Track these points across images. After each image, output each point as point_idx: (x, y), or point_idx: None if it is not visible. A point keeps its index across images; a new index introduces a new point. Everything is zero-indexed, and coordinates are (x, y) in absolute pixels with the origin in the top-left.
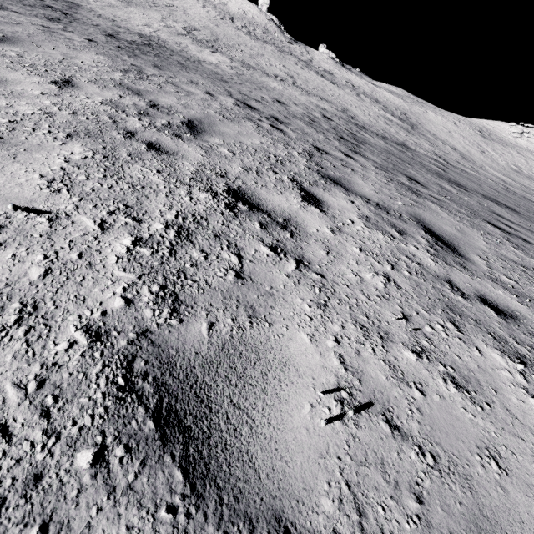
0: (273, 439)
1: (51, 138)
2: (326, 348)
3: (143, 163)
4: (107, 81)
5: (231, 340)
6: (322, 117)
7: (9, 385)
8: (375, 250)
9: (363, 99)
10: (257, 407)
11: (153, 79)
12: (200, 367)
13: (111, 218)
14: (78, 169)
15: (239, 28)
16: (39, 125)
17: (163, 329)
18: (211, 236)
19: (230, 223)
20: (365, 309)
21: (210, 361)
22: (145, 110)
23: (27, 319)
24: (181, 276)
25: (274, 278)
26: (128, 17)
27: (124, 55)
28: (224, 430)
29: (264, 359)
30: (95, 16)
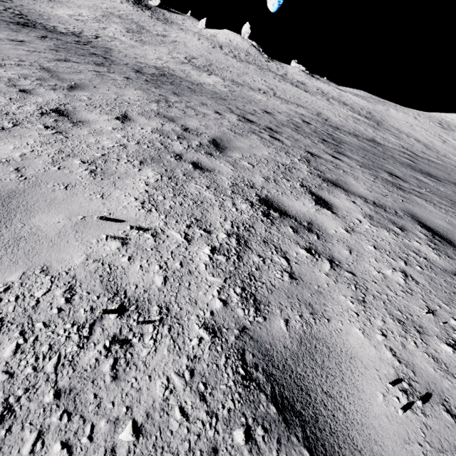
0: (363, 424)
1: (131, 166)
2: (377, 341)
3: (195, 181)
4: (149, 112)
5: (305, 335)
6: (302, 122)
7: (173, 374)
8: (386, 247)
9: (332, 103)
10: (343, 395)
11: (177, 106)
12: (291, 359)
13: (190, 231)
14: (156, 191)
15: (226, 54)
16: (120, 156)
17: (254, 325)
18: (261, 242)
19: (270, 229)
20: (396, 304)
21: (296, 354)
22: (181, 134)
23: (166, 319)
24: (252, 279)
25: (317, 277)
26: (145, 54)
27: (152, 87)
28: (326, 415)
29: (334, 351)
30: (123, 56)
